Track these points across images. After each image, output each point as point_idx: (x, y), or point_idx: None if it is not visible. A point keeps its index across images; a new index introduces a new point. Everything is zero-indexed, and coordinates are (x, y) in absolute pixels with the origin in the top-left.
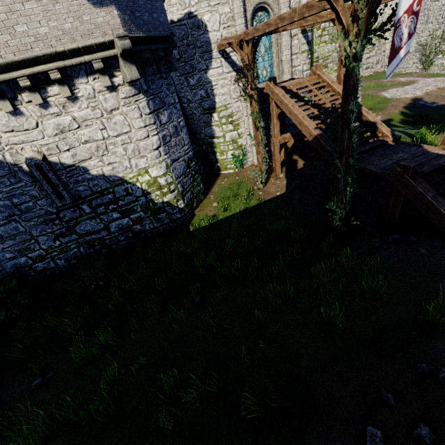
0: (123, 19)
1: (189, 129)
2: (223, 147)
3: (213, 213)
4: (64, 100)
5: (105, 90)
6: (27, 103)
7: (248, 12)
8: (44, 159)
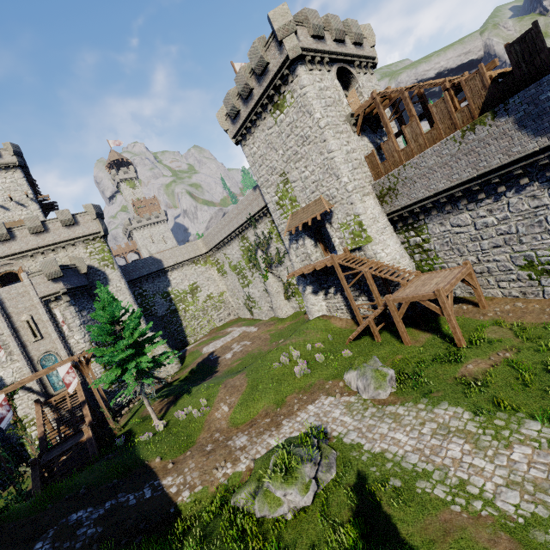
0: None
1: (2, 438)
2: None
3: None
4: None
5: None
6: None
7: (36, 360)
8: None
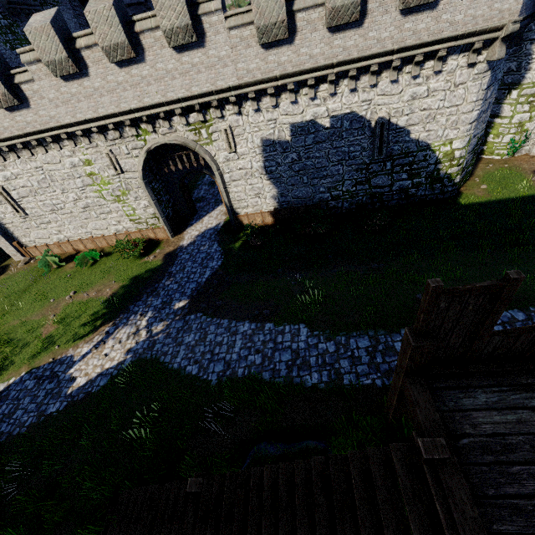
0: (522, 4)
1: None
2: (503, 129)
3: (482, 194)
4: (430, 73)
5: (465, 66)
6: (405, 73)
7: None
8: (389, 120)
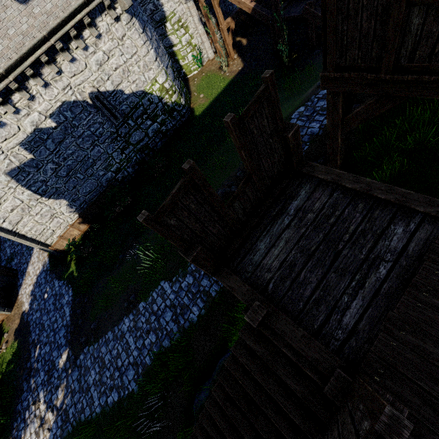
0: None
1: None
2: (183, 53)
3: (204, 101)
4: (94, 39)
5: (113, 22)
6: (75, 50)
7: None
8: (98, 91)
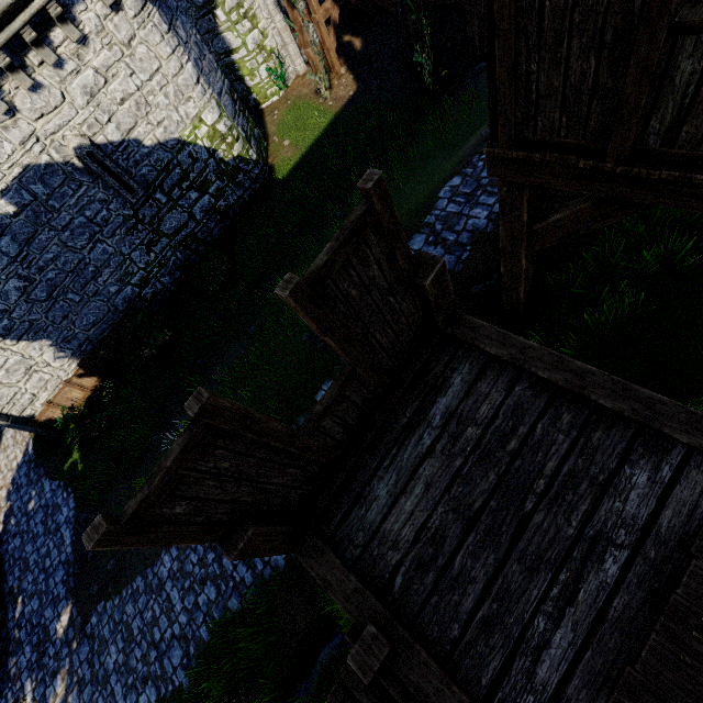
0: None
1: None
2: (250, 64)
3: (292, 153)
4: (74, 47)
5: (109, 12)
6: (39, 67)
7: None
8: (92, 143)
